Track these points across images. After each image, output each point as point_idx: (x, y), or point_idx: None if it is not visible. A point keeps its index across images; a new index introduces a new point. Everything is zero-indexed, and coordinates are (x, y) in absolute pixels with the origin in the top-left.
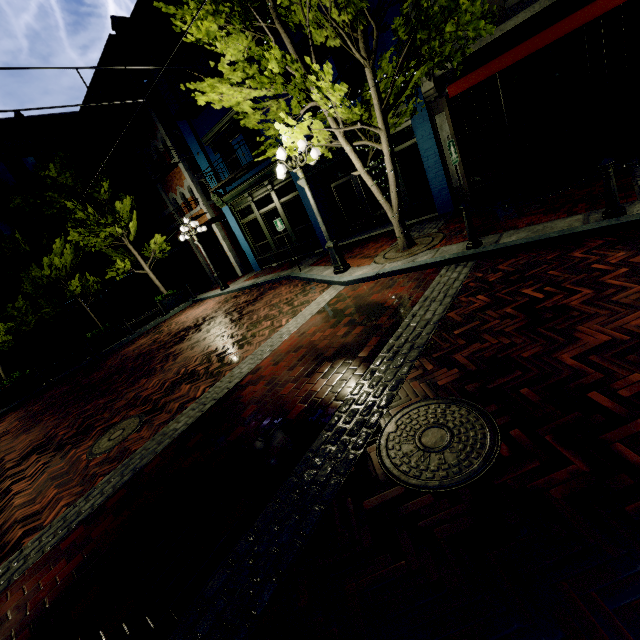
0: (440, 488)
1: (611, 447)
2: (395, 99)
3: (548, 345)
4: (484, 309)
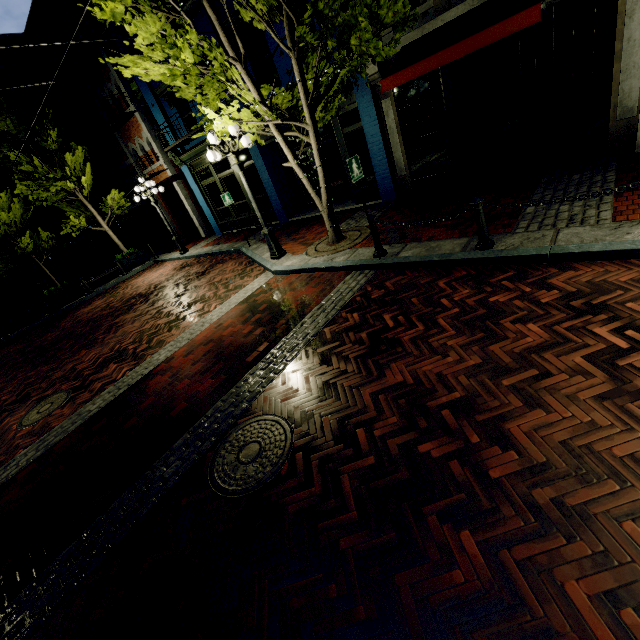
0: (231, 495)
1: (341, 477)
2: (323, 93)
3: (365, 378)
4: (350, 329)
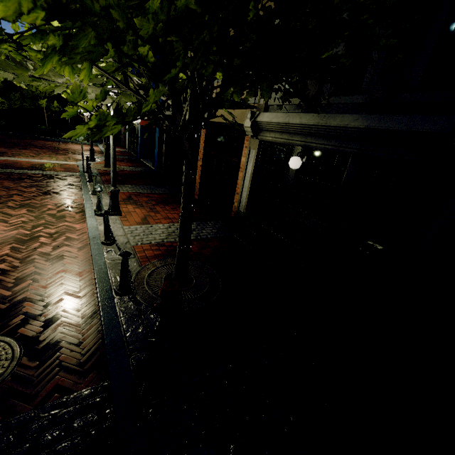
0: None
1: None
2: None
3: None
4: (29, 176)
